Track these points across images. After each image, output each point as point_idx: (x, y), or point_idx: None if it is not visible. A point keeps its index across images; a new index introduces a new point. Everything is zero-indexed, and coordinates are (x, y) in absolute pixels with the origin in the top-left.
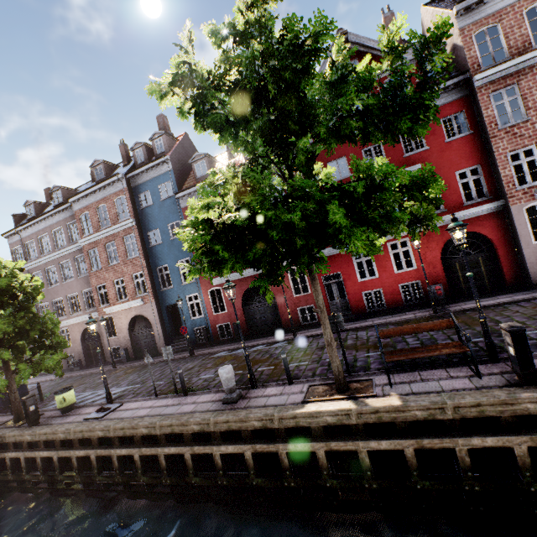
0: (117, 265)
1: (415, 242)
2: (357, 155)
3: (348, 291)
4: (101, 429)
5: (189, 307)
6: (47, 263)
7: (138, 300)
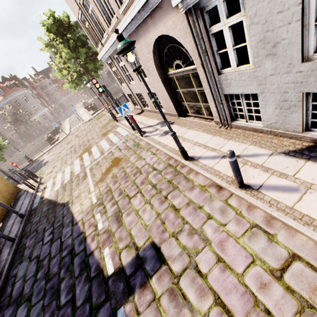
0: None
1: None
2: None
3: None
4: None
5: None
6: None
7: None
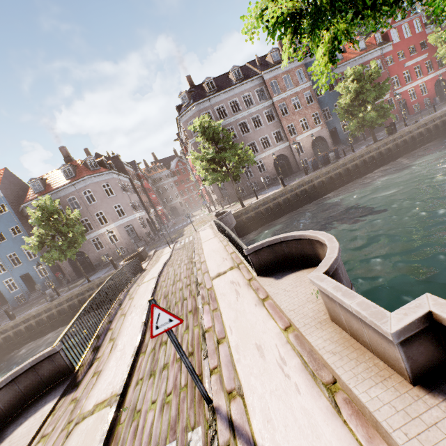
0: (300, 110)
1: (441, 77)
2: (406, 50)
3: (408, 106)
4: (439, 113)
5: (341, 128)
6: (239, 119)
7: (319, 127)
